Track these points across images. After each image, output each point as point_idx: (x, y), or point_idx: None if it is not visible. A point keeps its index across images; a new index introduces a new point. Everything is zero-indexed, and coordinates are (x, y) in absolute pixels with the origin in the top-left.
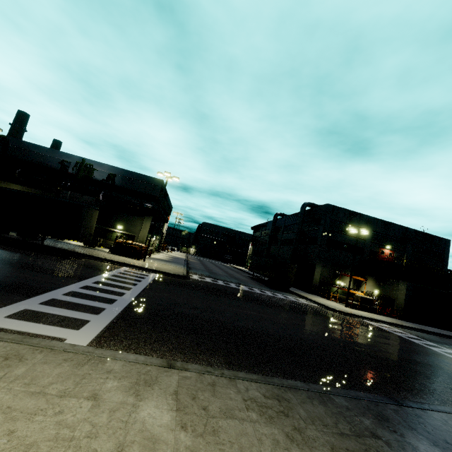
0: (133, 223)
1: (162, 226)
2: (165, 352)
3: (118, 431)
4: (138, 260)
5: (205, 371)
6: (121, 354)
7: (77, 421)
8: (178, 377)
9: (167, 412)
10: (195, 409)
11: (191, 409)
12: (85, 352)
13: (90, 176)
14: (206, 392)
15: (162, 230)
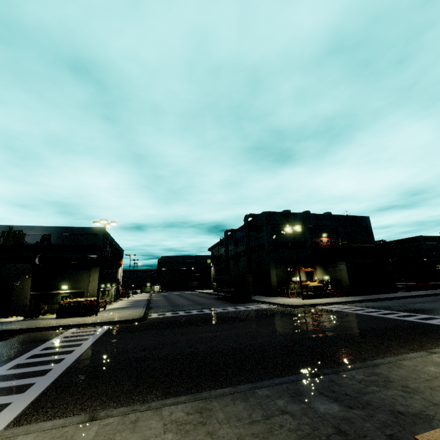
0: (79, 279)
1: (116, 272)
2: (97, 406)
3: None
4: (89, 316)
5: (130, 411)
6: (35, 426)
7: None
8: (98, 427)
9: None
10: None
11: None
12: None
13: (21, 243)
14: (125, 431)
15: (117, 276)
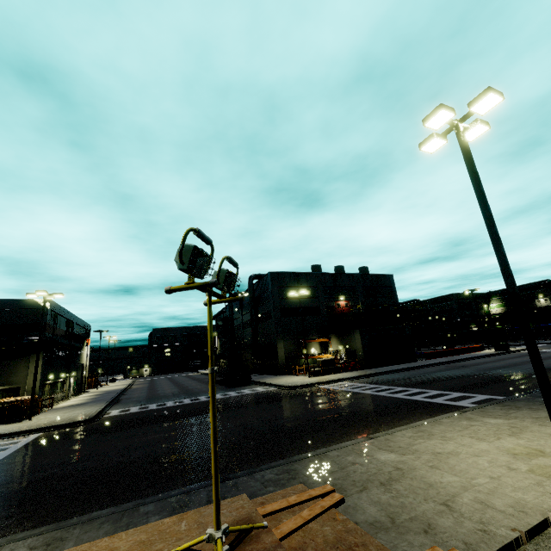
0: (12, 370)
1: (77, 356)
2: None
3: None
4: (18, 422)
5: None
6: None
7: None
8: None
9: None
10: None
11: None
12: None
13: None
14: None
15: (80, 361)
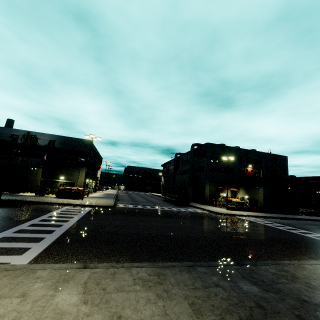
0: (72, 173)
1: (96, 172)
2: (86, 259)
3: (36, 313)
4: (77, 200)
5: (110, 266)
6: (49, 265)
7: (7, 312)
8: (89, 273)
9: (76, 295)
10: (97, 291)
11: (94, 291)
12: (22, 268)
13: (35, 144)
14: (108, 279)
15: (97, 175)
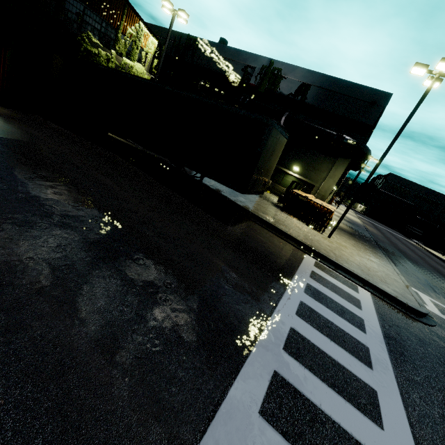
0: (316, 166)
1: None
2: None
3: None
4: (319, 232)
5: None
6: None
7: None
8: None
9: None
10: None
11: None
12: None
13: (275, 89)
14: None
15: None
